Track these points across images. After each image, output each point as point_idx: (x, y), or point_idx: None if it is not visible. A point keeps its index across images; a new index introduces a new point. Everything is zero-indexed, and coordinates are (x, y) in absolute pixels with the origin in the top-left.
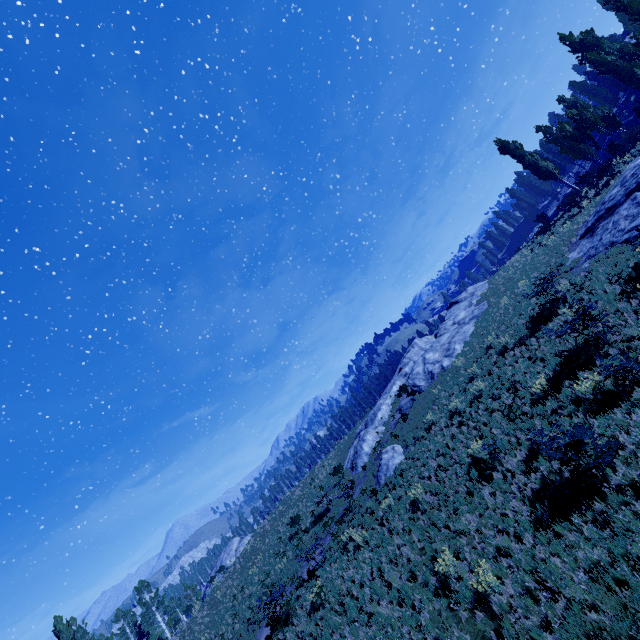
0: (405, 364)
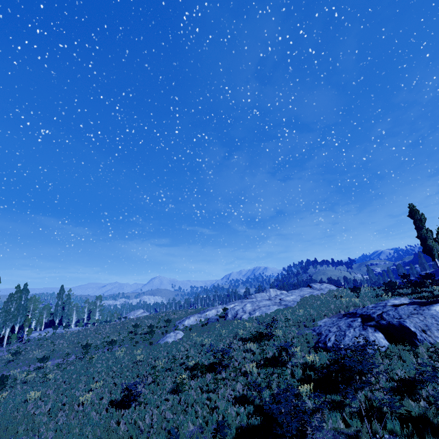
0: (251, 297)
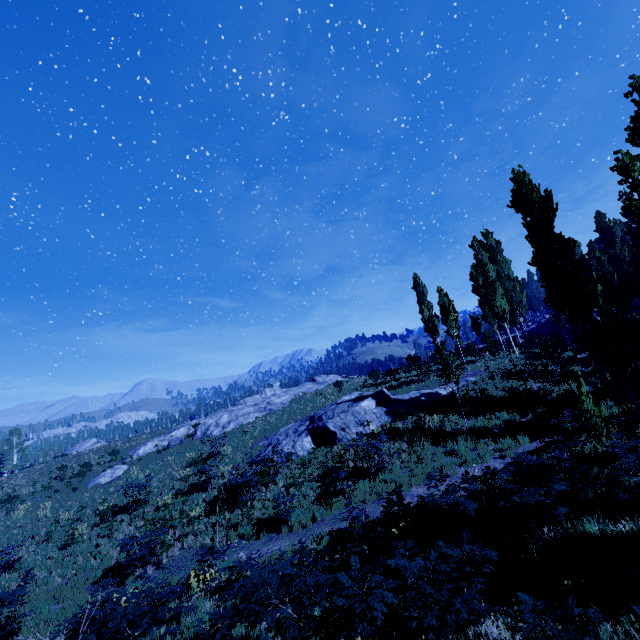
0: (239, 404)
